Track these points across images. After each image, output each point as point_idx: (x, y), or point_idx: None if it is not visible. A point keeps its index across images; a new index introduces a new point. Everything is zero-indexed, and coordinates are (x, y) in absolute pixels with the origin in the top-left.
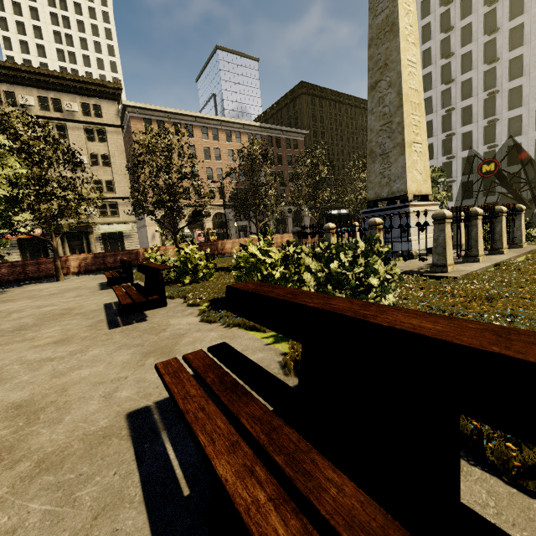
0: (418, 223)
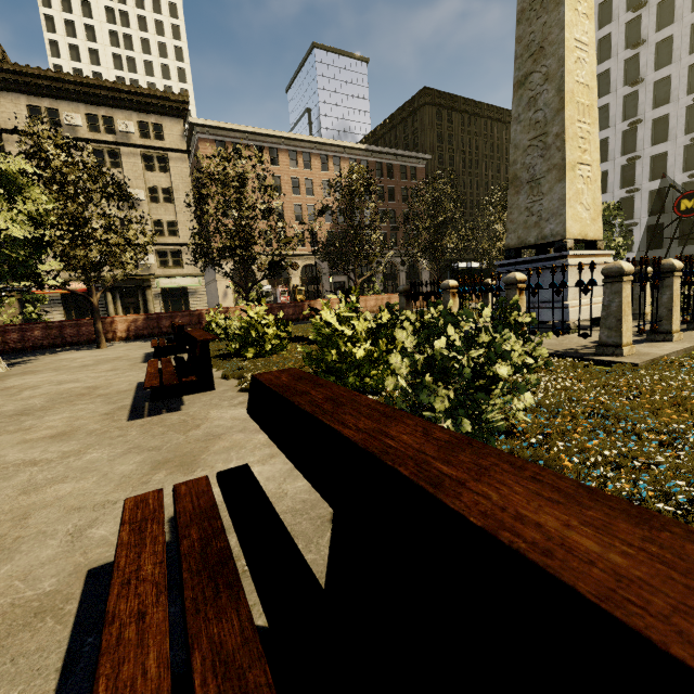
0: (579, 281)
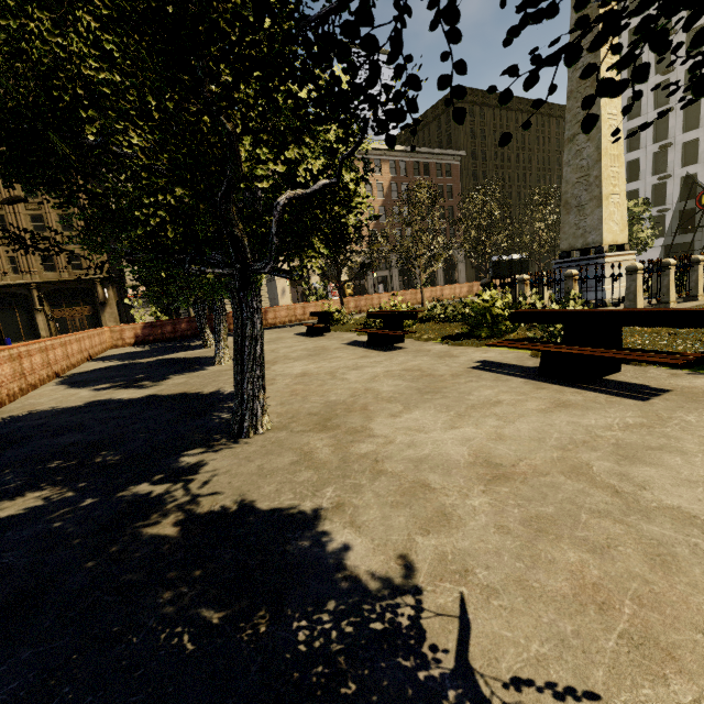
0: (612, 274)
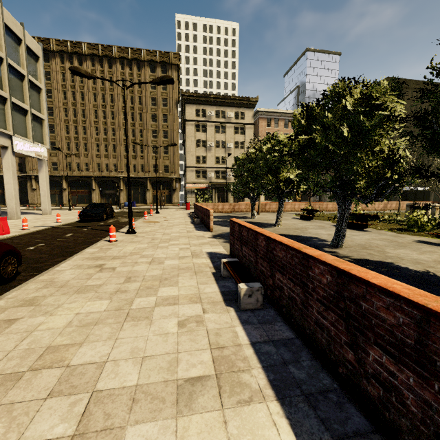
0: None
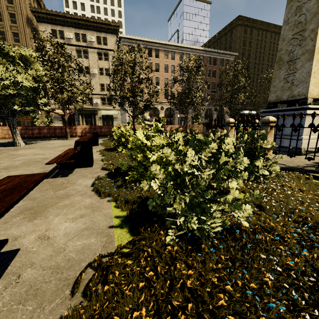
0: (312, 124)
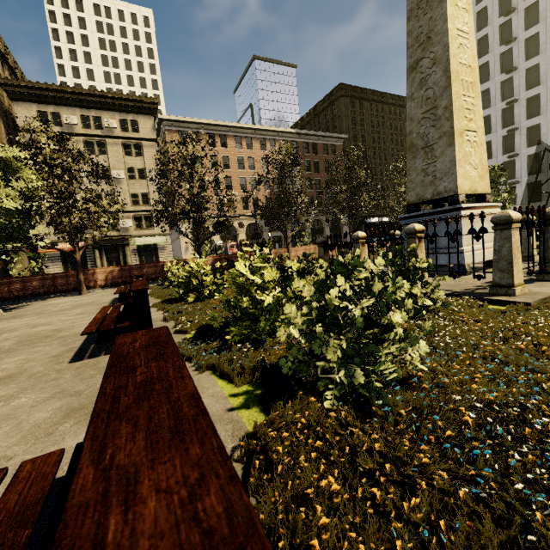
0: (471, 229)
